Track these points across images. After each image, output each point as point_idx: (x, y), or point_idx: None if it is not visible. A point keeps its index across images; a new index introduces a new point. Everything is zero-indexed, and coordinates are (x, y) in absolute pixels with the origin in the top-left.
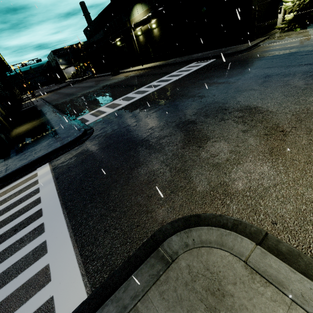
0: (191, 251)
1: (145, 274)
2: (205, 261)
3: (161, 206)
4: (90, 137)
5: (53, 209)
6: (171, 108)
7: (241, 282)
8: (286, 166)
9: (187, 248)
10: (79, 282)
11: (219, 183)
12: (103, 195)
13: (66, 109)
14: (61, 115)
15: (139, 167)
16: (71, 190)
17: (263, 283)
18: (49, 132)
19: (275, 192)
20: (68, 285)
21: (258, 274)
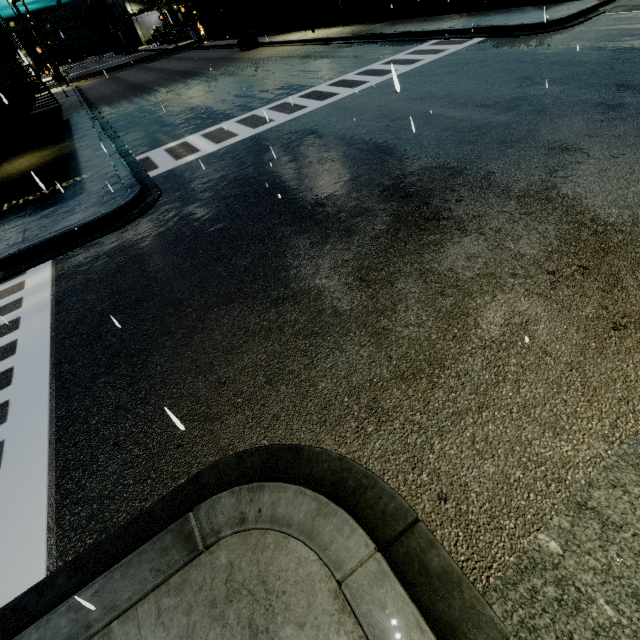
0: (248, 533)
1: (145, 565)
2: (265, 563)
3: (236, 410)
4: (148, 212)
5: (33, 373)
6: (337, 164)
7: (314, 626)
8: (524, 366)
9: (240, 527)
10: (39, 544)
11: (370, 380)
12: (135, 361)
13: (120, 127)
14: (104, 143)
15: (223, 307)
16: (77, 337)
17: (355, 639)
18: (68, 183)
19: (473, 427)
20: (19, 545)
21: (354, 616)
